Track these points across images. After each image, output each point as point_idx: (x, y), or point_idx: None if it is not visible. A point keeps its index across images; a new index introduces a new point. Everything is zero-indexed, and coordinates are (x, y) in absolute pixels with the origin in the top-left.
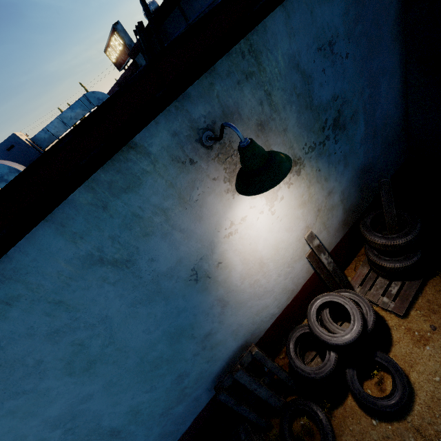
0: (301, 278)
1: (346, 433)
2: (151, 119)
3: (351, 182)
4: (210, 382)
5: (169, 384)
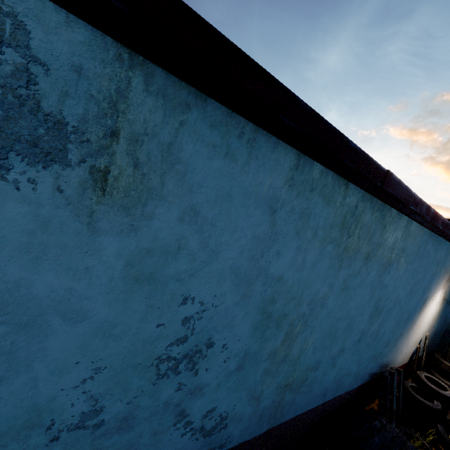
0: (407, 357)
1: None
2: None
3: (434, 331)
4: (376, 368)
5: (387, 340)
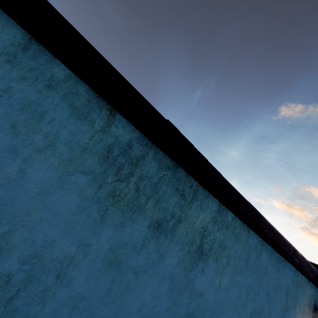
0: None
1: None
2: (317, 285)
3: None
4: None
5: None
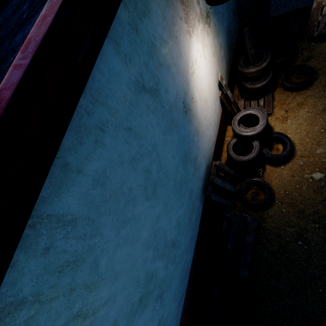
0: (219, 114)
1: (273, 180)
2: None
3: (225, 40)
4: (201, 196)
5: (187, 200)
